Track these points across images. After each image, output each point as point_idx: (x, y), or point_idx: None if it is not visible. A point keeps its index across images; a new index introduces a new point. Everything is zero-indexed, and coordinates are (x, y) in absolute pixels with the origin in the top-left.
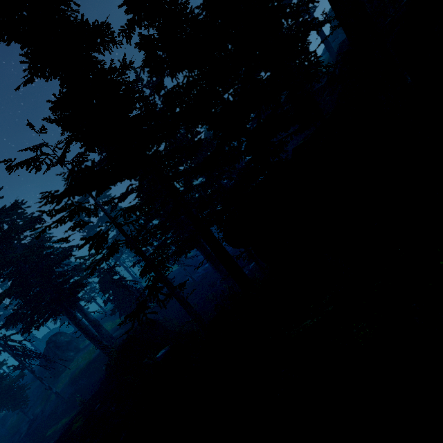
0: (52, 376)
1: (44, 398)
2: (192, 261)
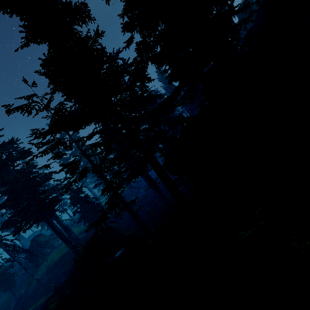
0: (34, 266)
1: (28, 282)
2: (136, 185)
